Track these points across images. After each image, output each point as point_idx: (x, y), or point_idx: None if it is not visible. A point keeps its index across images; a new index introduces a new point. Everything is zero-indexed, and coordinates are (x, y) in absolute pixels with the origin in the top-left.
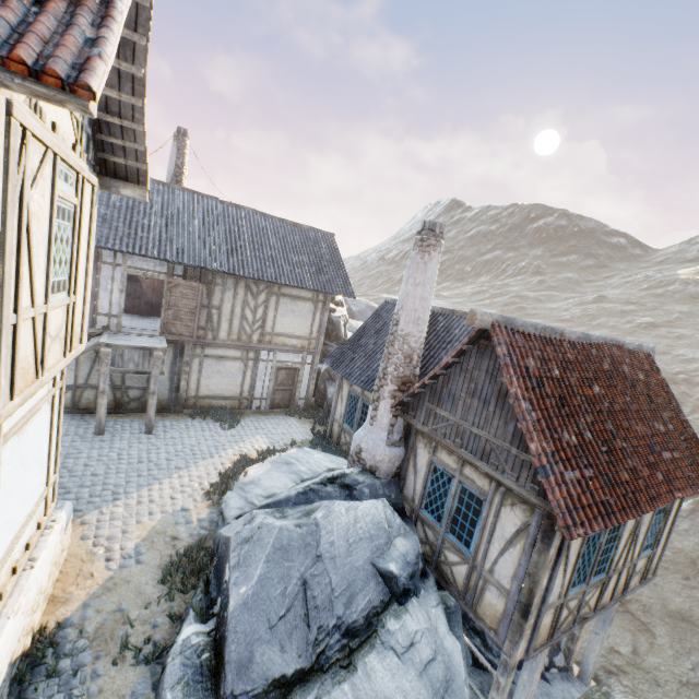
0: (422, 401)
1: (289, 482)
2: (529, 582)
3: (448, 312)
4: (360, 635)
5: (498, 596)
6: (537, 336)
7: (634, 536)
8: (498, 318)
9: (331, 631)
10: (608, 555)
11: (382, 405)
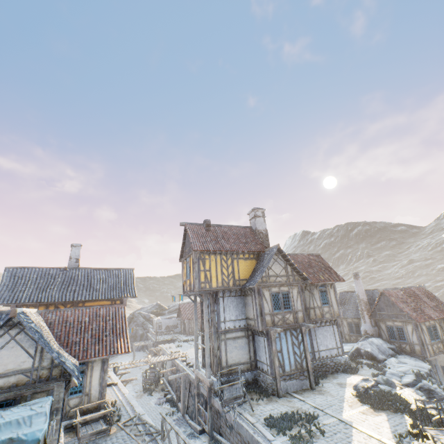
0: (375, 312)
1: (351, 346)
2: (420, 338)
3: (364, 290)
4: (394, 357)
5: (417, 346)
6: (392, 290)
7: (441, 330)
8: (383, 289)
9: (388, 355)
10: (437, 334)
11: (365, 317)
